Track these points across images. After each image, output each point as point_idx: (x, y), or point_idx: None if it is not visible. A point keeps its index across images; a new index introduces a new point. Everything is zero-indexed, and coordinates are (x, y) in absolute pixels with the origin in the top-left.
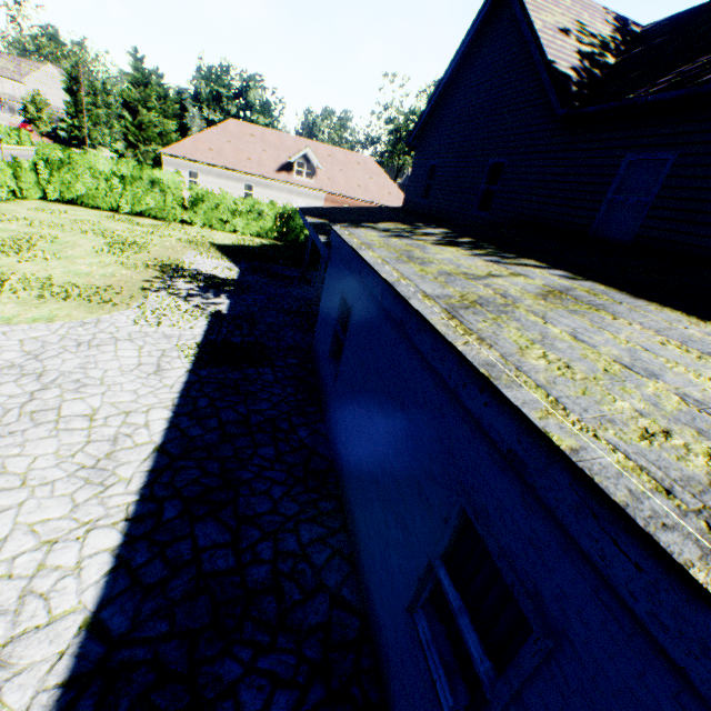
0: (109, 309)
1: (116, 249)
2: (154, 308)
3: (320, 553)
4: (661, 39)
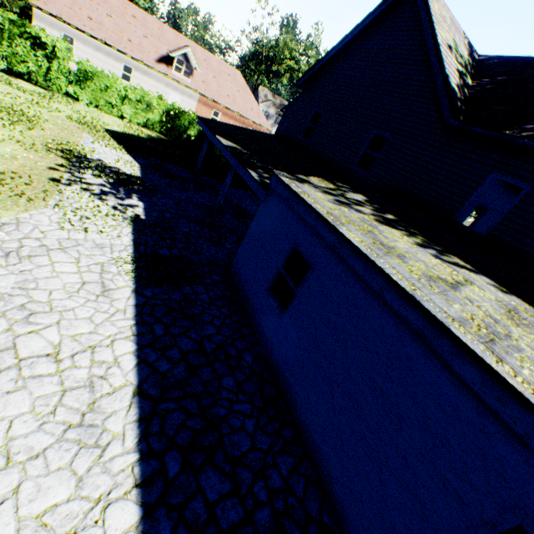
0: (24, 205)
1: (4, 120)
2: (74, 207)
3: (298, 484)
4: (502, 78)
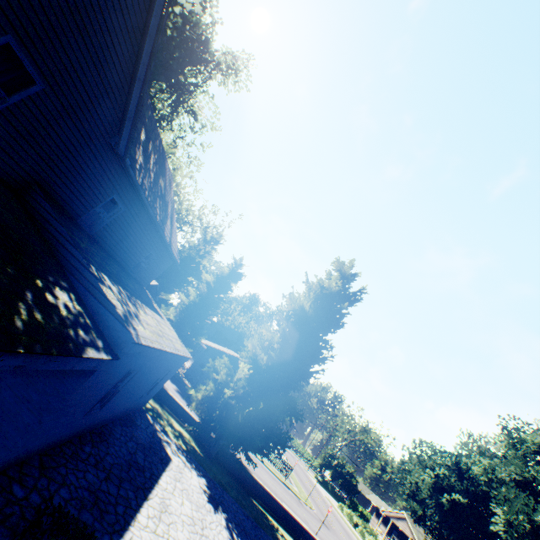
0: None
1: None
2: None
3: (118, 430)
4: None
